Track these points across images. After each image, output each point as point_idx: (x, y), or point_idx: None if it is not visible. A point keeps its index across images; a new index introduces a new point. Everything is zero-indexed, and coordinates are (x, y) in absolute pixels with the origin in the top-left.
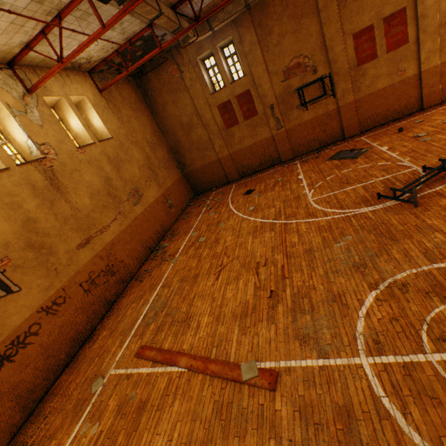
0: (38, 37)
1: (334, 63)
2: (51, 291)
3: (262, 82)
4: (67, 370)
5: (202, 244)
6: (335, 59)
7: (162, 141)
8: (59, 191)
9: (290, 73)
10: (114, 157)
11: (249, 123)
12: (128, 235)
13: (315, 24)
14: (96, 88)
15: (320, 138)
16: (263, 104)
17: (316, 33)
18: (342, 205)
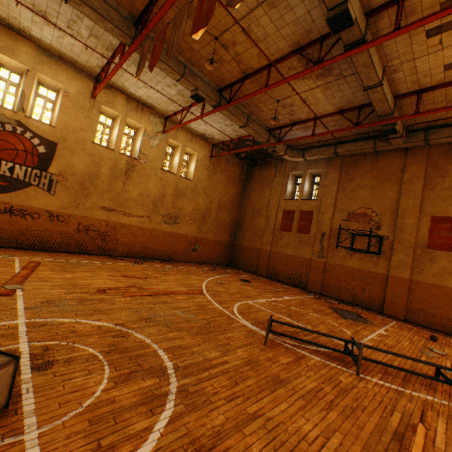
0: (181, 111)
1: (400, 230)
2: (64, 210)
3: (325, 211)
4: (19, 249)
5: (159, 270)
6: (403, 228)
7: (234, 210)
8: (126, 177)
9: (354, 217)
10: (181, 190)
11: (299, 237)
12: (139, 232)
13: (394, 191)
14: (210, 154)
15: (356, 293)
16: (318, 228)
17: (392, 198)
18: (246, 313)
